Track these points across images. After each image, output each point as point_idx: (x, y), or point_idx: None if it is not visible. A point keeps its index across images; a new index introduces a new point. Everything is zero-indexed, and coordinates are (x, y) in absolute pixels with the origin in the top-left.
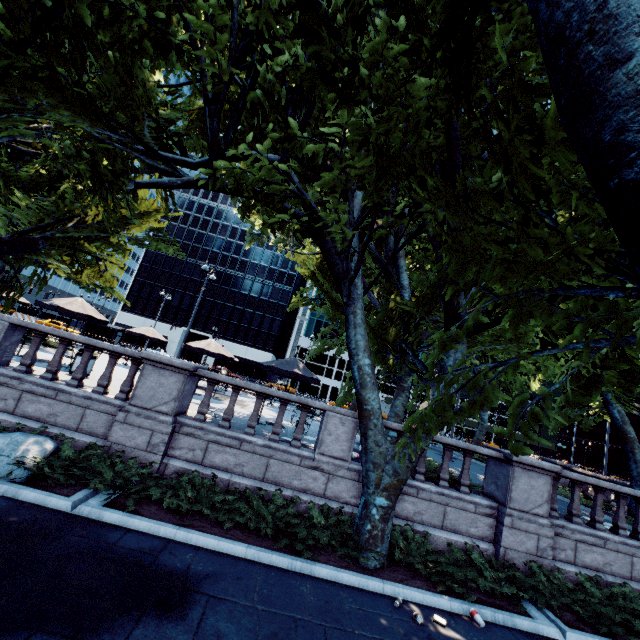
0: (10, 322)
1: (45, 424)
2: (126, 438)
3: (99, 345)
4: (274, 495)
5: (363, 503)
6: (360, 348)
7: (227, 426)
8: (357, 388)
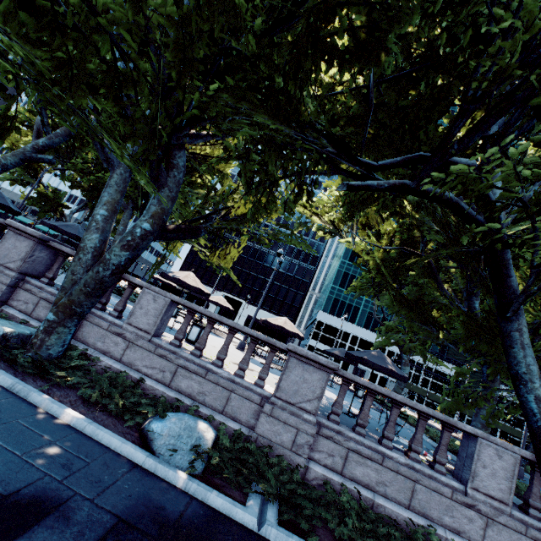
0: (171, 299)
1: (195, 401)
2: (271, 432)
3: (244, 330)
4: (430, 533)
5: None
6: (534, 374)
7: (363, 433)
8: (537, 423)
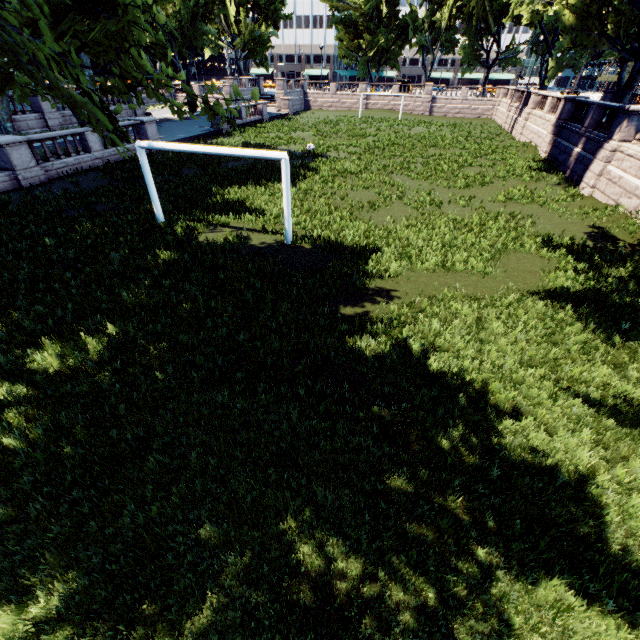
0: None
1: None
2: None
3: None
4: None
5: (4, 129)
6: None
7: None
8: None
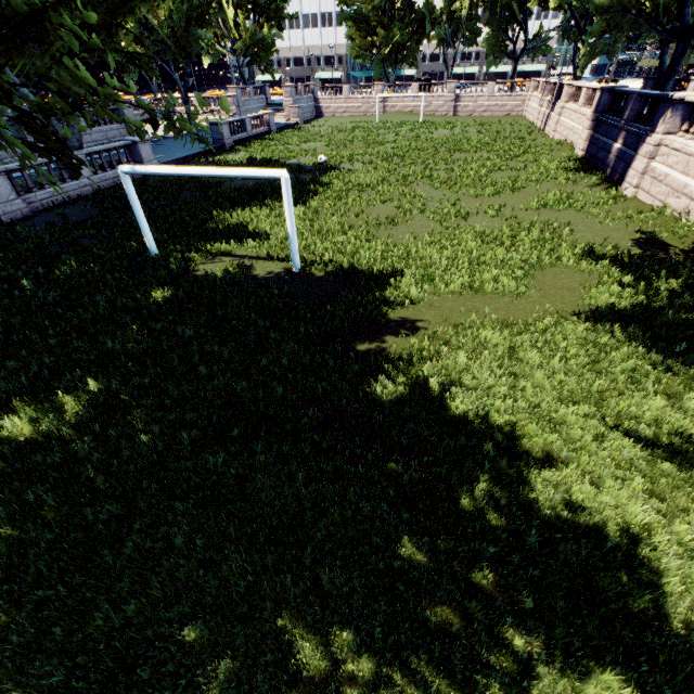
0: None
1: None
2: None
3: None
4: None
5: None
6: None
7: None
8: None
